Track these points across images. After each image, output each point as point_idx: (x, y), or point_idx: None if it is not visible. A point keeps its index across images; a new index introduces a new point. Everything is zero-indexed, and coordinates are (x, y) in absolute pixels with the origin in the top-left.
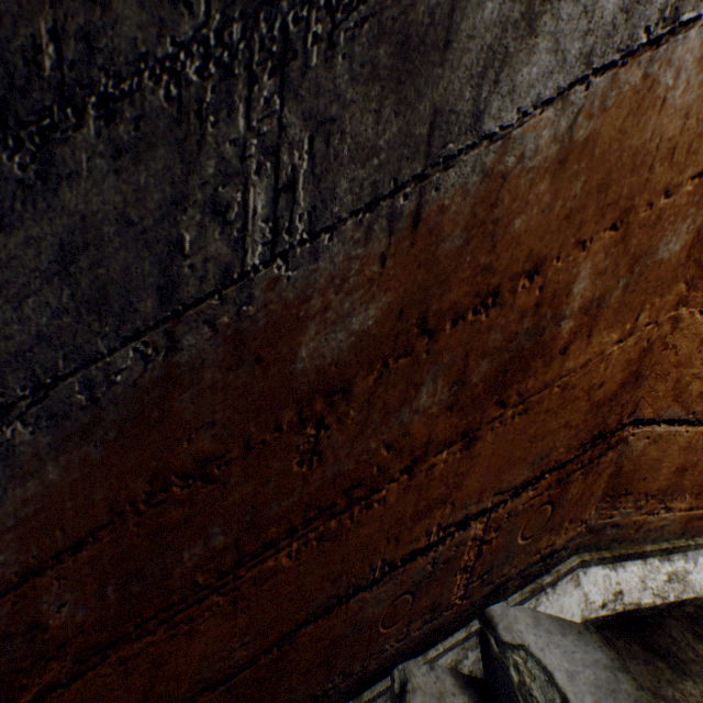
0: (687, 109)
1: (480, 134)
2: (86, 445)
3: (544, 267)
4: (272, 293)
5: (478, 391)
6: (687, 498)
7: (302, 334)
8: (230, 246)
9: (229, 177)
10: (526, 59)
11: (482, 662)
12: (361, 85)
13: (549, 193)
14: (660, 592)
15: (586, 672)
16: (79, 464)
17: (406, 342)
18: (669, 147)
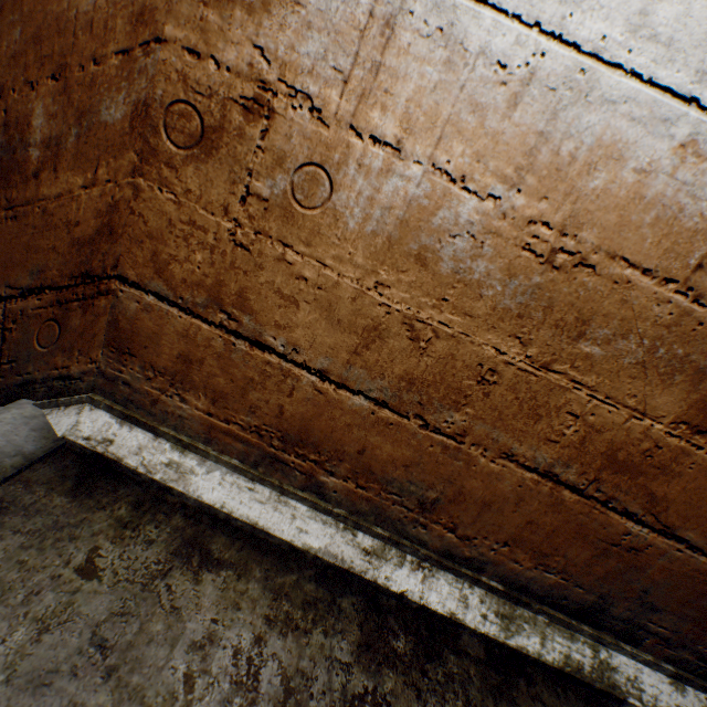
0: None
1: None
2: None
3: (6, 95)
4: None
5: None
6: (204, 399)
7: None
8: None
9: None
10: None
11: None
12: None
13: None
14: (151, 467)
15: (1, 442)
16: None
17: None
18: (89, 21)
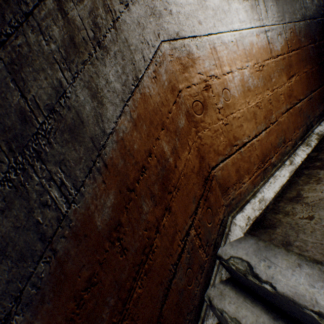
0: (158, 93)
1: (108, 134)
2: (44, 305)
3: (152, 151)
4: (77, 214)
5: (160, 194)
6: (246, 176)
7: (94, 218)
8: (54, 211)
9: (42, 194)
10: (106, 111)
11: (227, 271)
12: (65, 146)
13: (138, 134)
14: (259, 208)
15: (250, 249)
16: (46, 313)
17: (128, 197)
18: (161, 103)
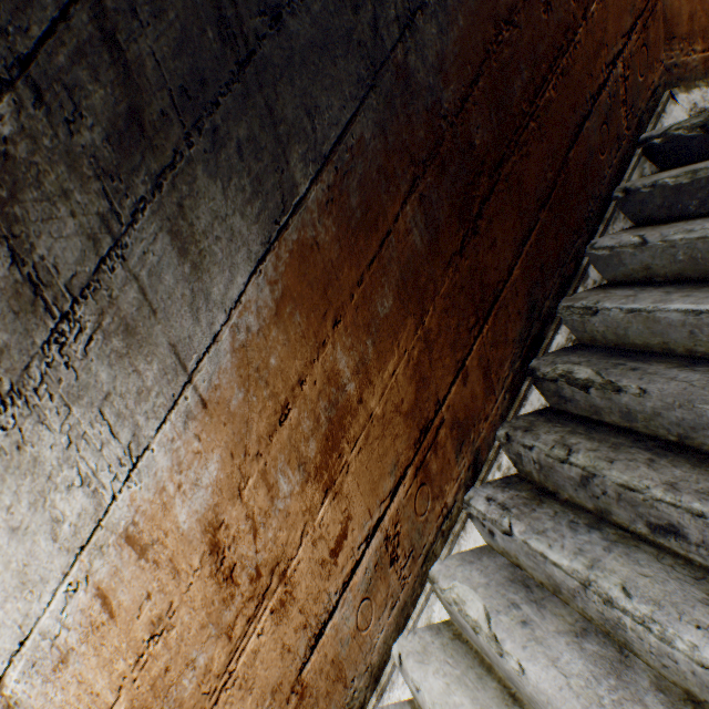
0: None
1: None
2: (468, 1)
3: None
4: None
5: None
6: (698, 43)
7: None
8: None
9: None
10: None
11: (654, 165)
12: None
13: None
14: None
15: None
16: (468, 15)
17: None
18: None
